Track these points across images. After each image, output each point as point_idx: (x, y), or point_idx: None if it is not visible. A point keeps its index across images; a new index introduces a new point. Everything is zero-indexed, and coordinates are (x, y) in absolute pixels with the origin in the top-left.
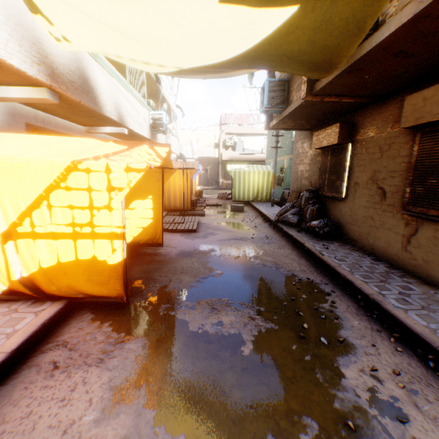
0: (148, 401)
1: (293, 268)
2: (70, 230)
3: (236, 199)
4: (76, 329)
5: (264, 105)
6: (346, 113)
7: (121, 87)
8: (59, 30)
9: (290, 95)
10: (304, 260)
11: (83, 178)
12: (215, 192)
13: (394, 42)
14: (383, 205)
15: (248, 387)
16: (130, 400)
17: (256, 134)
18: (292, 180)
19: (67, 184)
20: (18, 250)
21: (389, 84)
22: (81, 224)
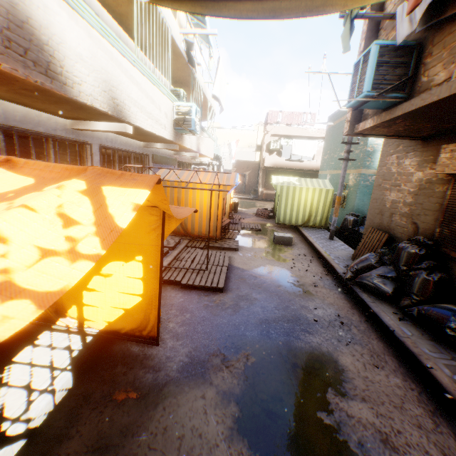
0: None
1: None
2: None
3: (281, 221)
4: None
5: (363, 92)
6: None
7: (121, 57)
8: None
9: (422, 71)
10: (449, 432)
11: None
12: (253, 204)
13: None
14: None
15: None
16: None
17: (308, 137)
18: (371, 211)
19: None
20: None
21: None
22: None
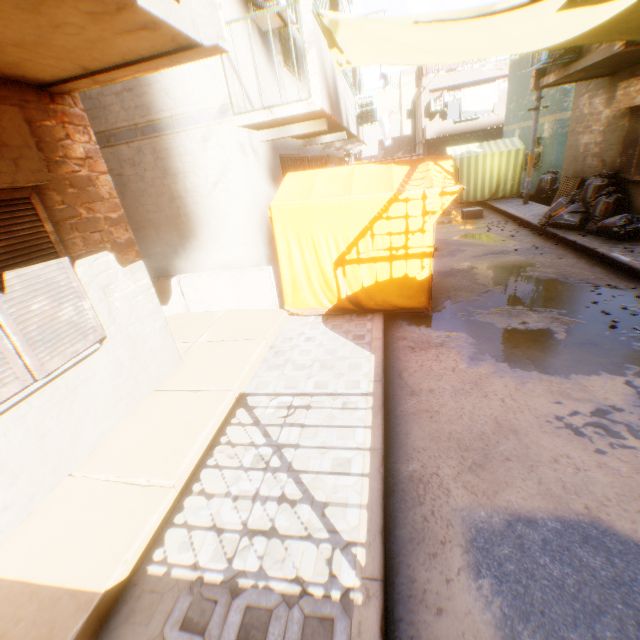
0: (497, 360)
1: (585, 277)
2: (387, 254)
3: (464, 200)
4: (401, 331)
5: (541, 62)
6: None
7: (344, 80)
8: (345, 57)
9: None
10: (597, 268)
11: (401, 208)
12: None
13: None
14: None
15: (572, 354)
16: (483, 360)
17: (483, 82)
18: (565, 161)
19: (388, 214)
20: (344, 274)
21: None
22: (396, 248)
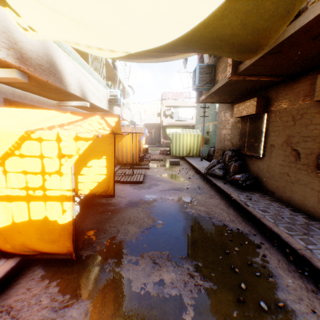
0: None
1: (224, 218)
2: (24, 193)
3: (174, 155)
4: (24, 289)
5: (196, 84)
6: (261, 90)
7: (84, 71)
8: (25, 21)
9: (216, 76)
10: (232, 209)
11: (36, 146)
12: (158, 149)
13: (317, 25)
14: (297, 164)
15: None
16: None
17: (188, 106)
18: (217, 141)
19: (21, 151)
20: None
21: (302, 65)
22: (34, 188)
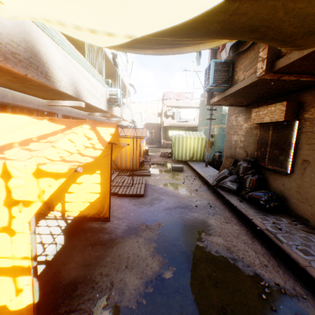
0: None
1: (252, 260)
2: None
3: (176, 158)
4: None
5: (209, 84)
6: (290, 92)
7: (79, 65)
8: None
9: (235, 74)
10: (258, 244)
11: None
12: (158, 150)
13: None
14: None
15: None
16: None
17: (190, 107)
18: (225, 147)
19: None
20: None
21: None
22: None
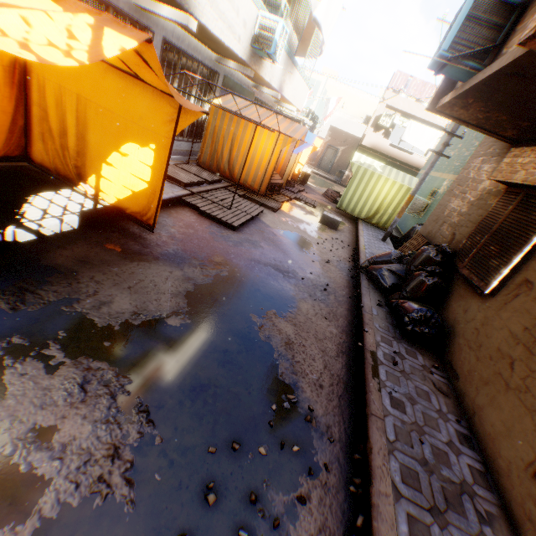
0: None
1: (308, 371)
2: None
3: (343, 207)
4: None
5: (439, 51)
6: None
7: None
8: None
9: (507, 41)
10: (343, 362)
11: None
12: (330, 185)
13: None
14: None
15: None
16: None
17: (432, 125)
18: (430, 217)
19: None
20: None
21: None
22: None
